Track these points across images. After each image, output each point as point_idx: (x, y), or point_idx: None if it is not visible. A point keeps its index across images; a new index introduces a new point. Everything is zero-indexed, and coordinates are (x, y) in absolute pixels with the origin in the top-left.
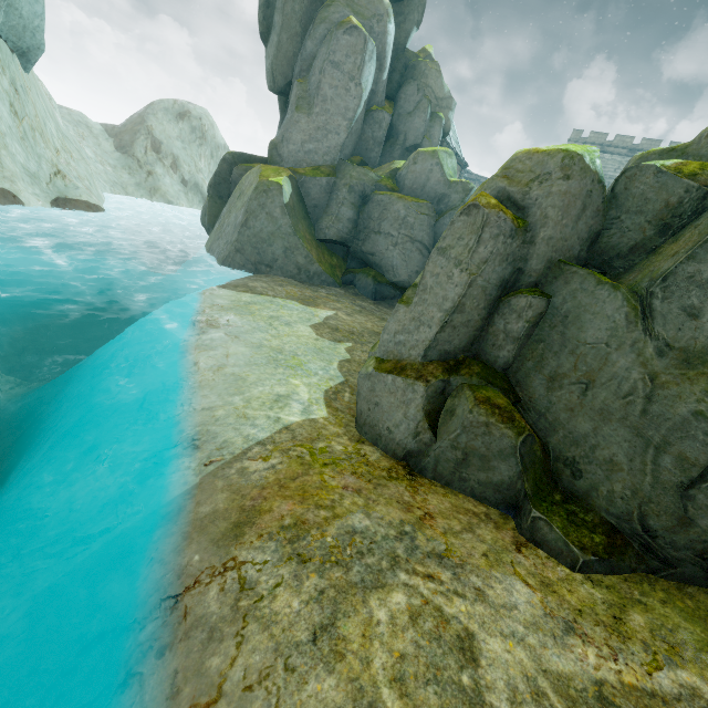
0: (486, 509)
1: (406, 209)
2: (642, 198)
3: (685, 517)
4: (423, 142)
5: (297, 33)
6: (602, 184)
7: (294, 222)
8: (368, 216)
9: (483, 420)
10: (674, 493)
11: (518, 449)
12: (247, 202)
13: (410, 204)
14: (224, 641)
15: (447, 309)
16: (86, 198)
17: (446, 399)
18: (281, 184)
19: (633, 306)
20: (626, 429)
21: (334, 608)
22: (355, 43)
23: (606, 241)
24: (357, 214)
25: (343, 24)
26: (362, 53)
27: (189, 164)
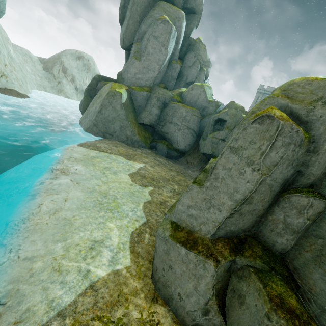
0: None
1: (186, 112)
2: None
3: None
4: (195, 80)
5: (137, 21)
6: None
7: (127, 113)
8: (166, 113)
9: None
10: None
11: None
12: (102, 100)
13: (189, 109)
14: None
15: (237, 199)
16: (17, 90)
17: (231, 276)
18: (121, 92)
19: None
20: None
21: None
22: (166, 28)
23: None
24: (160, 112)
25: (161, 19)
26: (169, 34)
27: (80, 80)
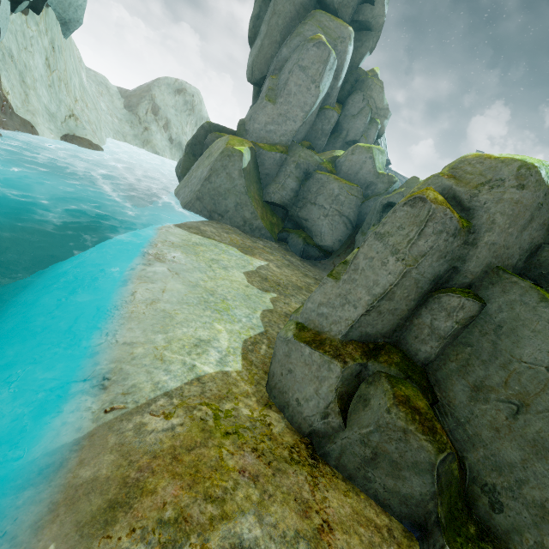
0: (388, 520)
1: (340, 189)
2: None
3: None
4: (360, 139)
5: (276, 41)
6: None
7: (248, 184)
8: (308, 189)
9: (402, 425)
10: None
11: (436, 467)
12: (213, 162)
13: (344, 185)
14: None
15: (376, 294)
16: (90, 138)
17: (360, 383)
18: (243, 152)
19: None
20: None
21: None
22: (321, 55)
23: (547, 255)
24: (299, 186)
25: (314, 39)
26: (325, 63)
27: (178, 127)
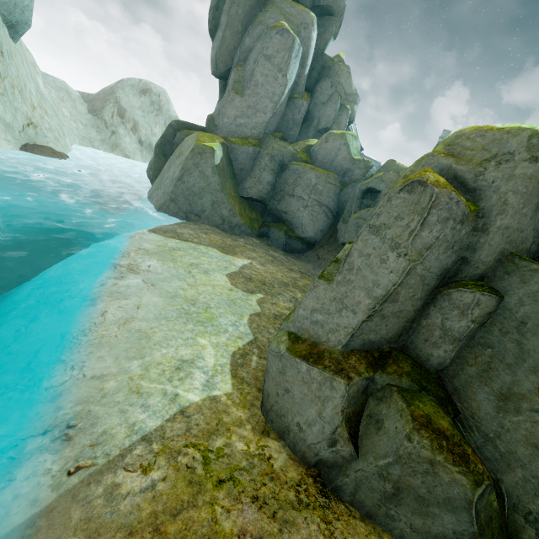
0: None
1: (317, 178)
2: None
3: None
4: (332, 126)
5: (238, 31)
6: None
7: (222, 181)
8: (285, 181)
9: (427, 456)
10: None
11: (474, 504)
12: (184, 161)
13: (321, 174)
14: None
15: (378, 296)
16: (52, 146)
17: (368, 399)
18: (214, 148)
19: None
20: None
21: None
22: (285, 42)
23: None
24: (276, 178)
25: (276, 27)
26: (290, 51)
27: (146, 128)
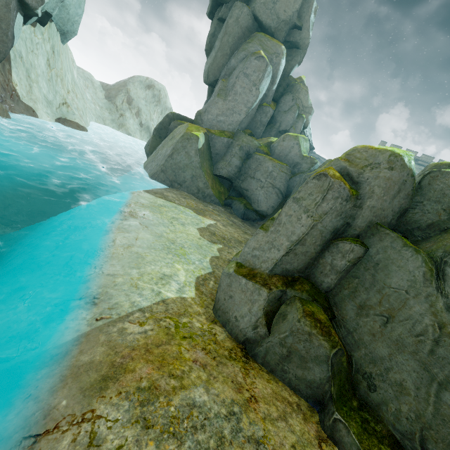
0: (298, 399)
1: (273, 167)
2: (441, 192)
3: None
4: (290, 129)
5: (227, 54)
6: (413, 177)
7: (202, 161)
8: (249, 166)
9: (307, 330)
10: None
11: (330, 359)
12: (175, 143)
13: (276, 164)
14: None
15: (293, 240)
16: (78, 121)
17: (281, 305)
18: (199, 136)
19: (429, 268)
20: (416, 362)
21: None
22: (260, 66)
23: (411, 216)
24: (242, 163)
25: (255, 54)
26: (263, 72)
27: (147, 114)
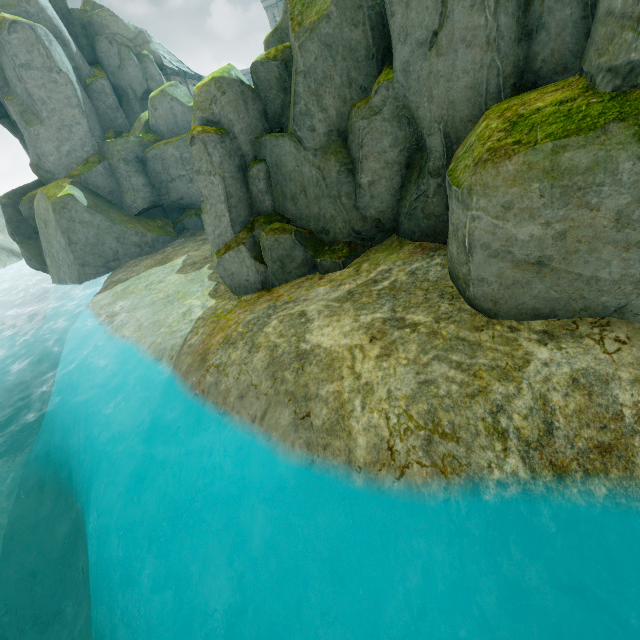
0: (306, 277)
1: (177, 150)
2: (266, 81)
3: (363, 217)
4: (149, 85)
5: None
6: (244, 84)
7: (106, 215)
8: (156, 173)
9: (274, 239)
10: (354, 211)
11: (295, 240)
12: (57, 226)
13: (177, 143)
14: (221, 381)
15: (224, 200)
16: None
17: (260, 245)
18: (70, 193)
19: (294, 141)
20: (327, 198)
21: (252, 341)
22: (26, 37)
23: (271, 112)
24: (146, 176)
25: (1, 26)
26: (39, 42)
27: None
